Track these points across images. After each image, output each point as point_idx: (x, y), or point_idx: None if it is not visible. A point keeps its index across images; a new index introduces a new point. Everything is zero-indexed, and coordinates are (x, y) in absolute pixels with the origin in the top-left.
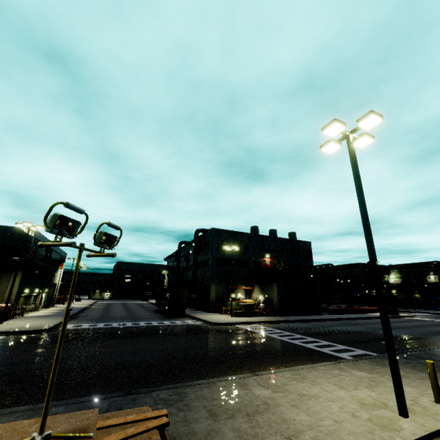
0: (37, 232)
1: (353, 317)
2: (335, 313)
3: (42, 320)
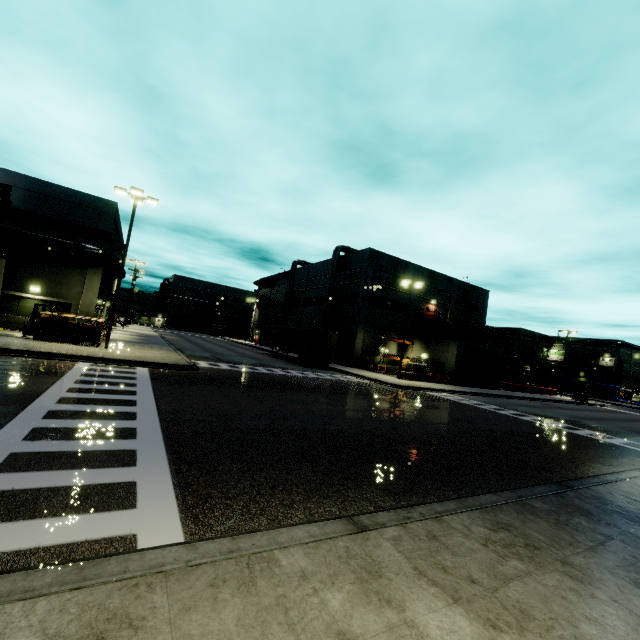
0: (117, 208)
1: (544, 399)
2: (513, 389)
3: (153, 350)
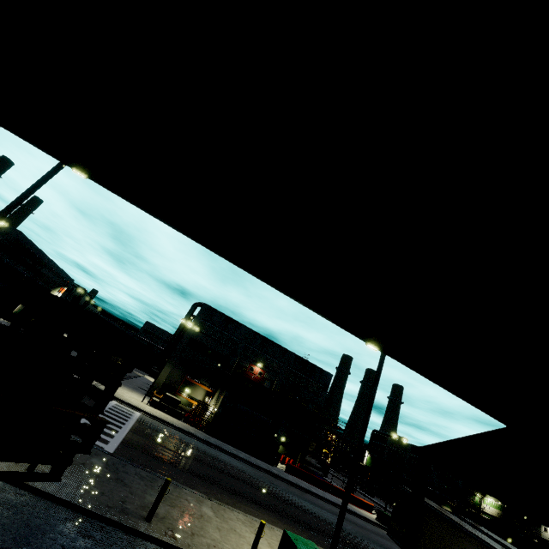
0: (24, 235)
1: (298, 485)
2: (296, 474)
3: None
